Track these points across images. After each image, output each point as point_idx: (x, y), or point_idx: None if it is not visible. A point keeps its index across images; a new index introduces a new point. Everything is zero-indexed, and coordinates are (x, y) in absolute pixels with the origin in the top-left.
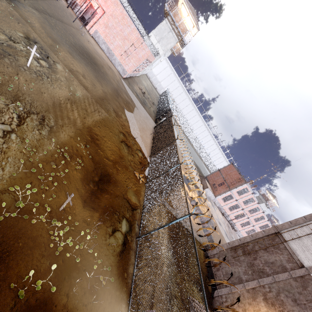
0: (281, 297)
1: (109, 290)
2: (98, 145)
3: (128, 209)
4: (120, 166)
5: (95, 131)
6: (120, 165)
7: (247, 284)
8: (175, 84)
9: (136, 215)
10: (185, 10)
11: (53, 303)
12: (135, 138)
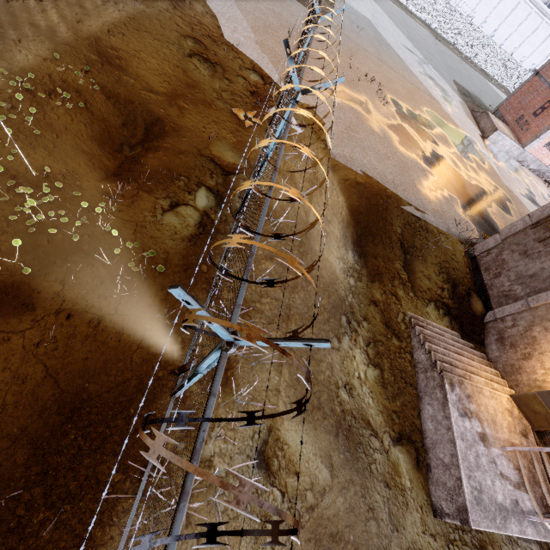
0: None
1: (163, 285)
2: (123, 68)
3: (213, 173)
4: (190, 103)
5: (111, 43)
6: (188, 100)
7: None
8: None
9: (238, 183)
10: None
11: (33, 290)
12: (236, 46)
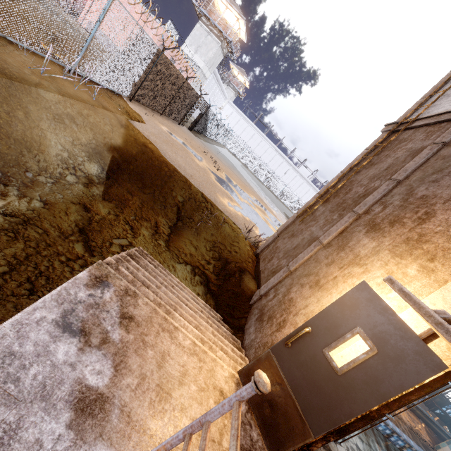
0: (417, 195)
1: None
2: None
3: None
4: None
5: None
6: None
7: (326, 234)
8: (248, 132)
9: None
10: (223, 6)
11: None
12: None
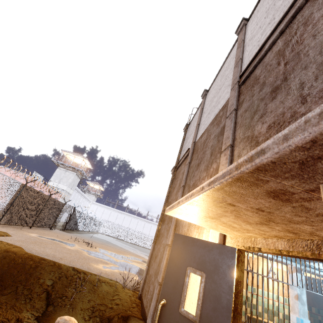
0: (191, 185)
1: None
2: None
3: None
4: None
5: None
6: None
7: (168, 237)
8: (113, 215)
9: None
10: (72, 157)
11: None
12: None
